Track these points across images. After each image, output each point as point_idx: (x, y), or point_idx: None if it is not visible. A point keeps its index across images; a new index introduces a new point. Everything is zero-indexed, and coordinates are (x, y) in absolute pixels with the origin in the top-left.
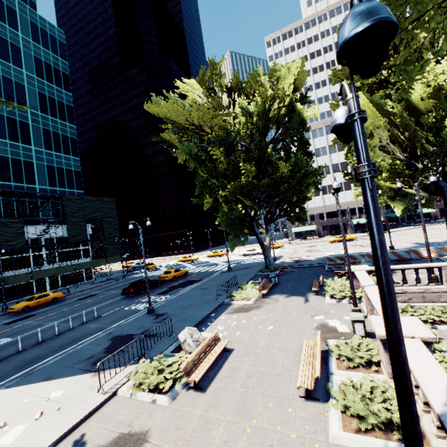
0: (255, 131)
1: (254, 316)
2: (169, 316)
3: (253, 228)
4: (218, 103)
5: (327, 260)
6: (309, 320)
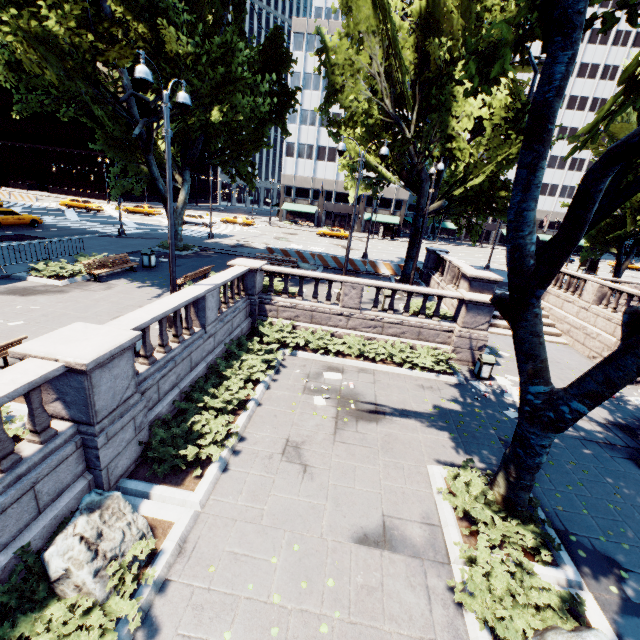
0: None
1: (26, 303)
2: None
3: (148, 165)
4: None
5: (268, 251)
6: (102, 321)
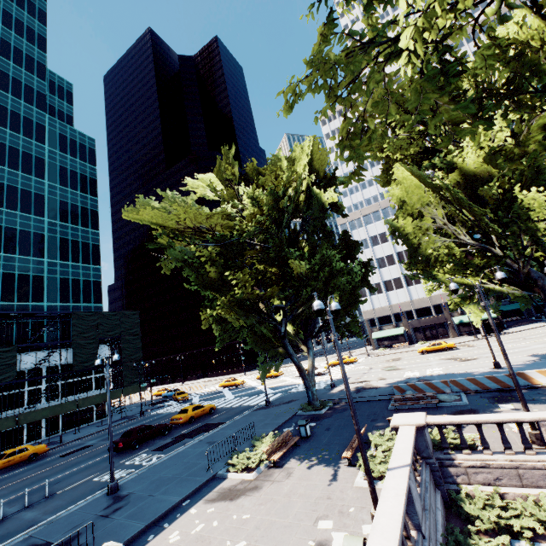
0: (269, 225)
1: (237, 510)
2: (128, 502)
3: (285, 347)
4: (234, 195)
5: (395, 389)
6: (307, 529)
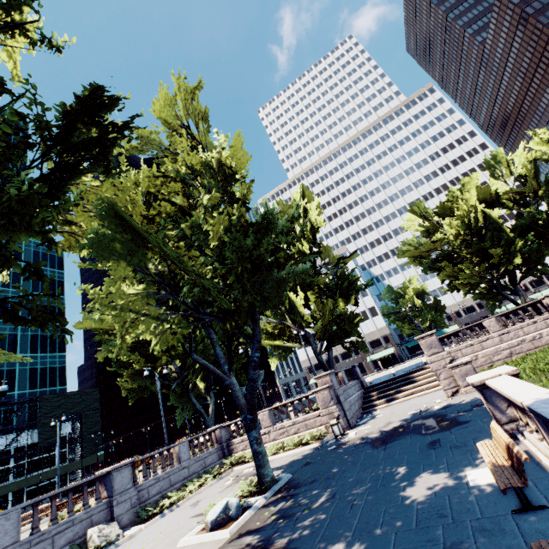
0: None
1: None
2: None
3: (190, 399)
4: None
5: None
6: None
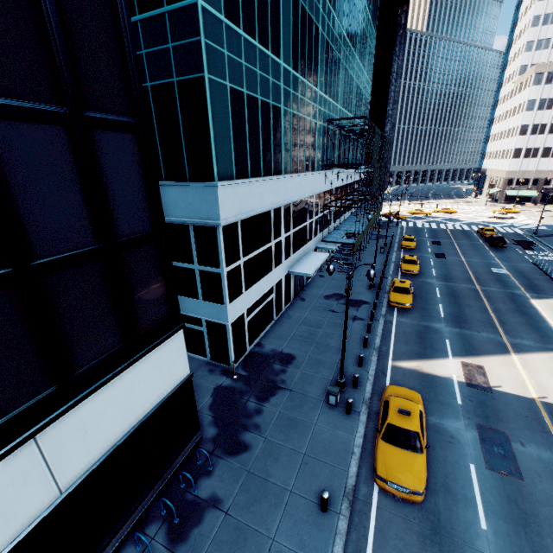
0: None
1: None
2: None
3: None
4: None
5: None
6: None
